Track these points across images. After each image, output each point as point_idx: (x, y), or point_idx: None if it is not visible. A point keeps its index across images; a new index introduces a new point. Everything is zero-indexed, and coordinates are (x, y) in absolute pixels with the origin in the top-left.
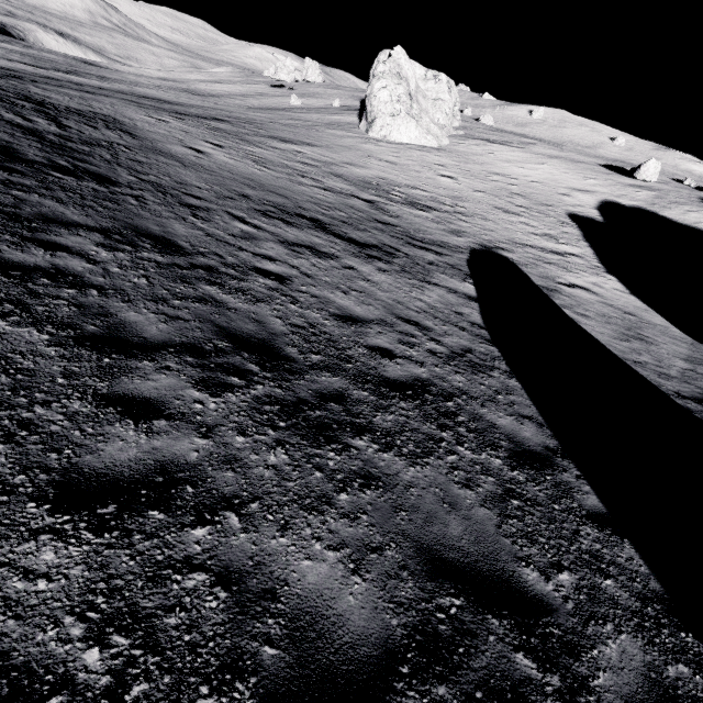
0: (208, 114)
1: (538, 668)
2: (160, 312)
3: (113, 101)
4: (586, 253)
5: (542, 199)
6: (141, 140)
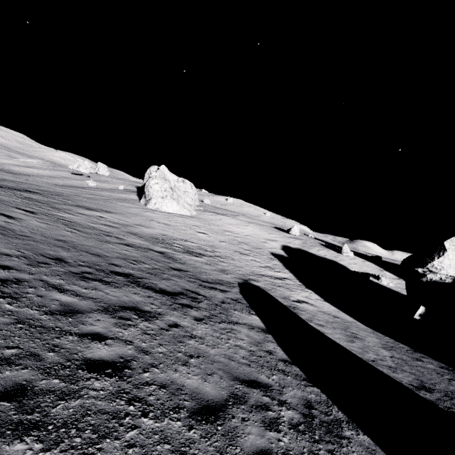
0: (20, 187)
1: None
2: None
3: None
4: (290, 276)
5: (255, 245)
6: None
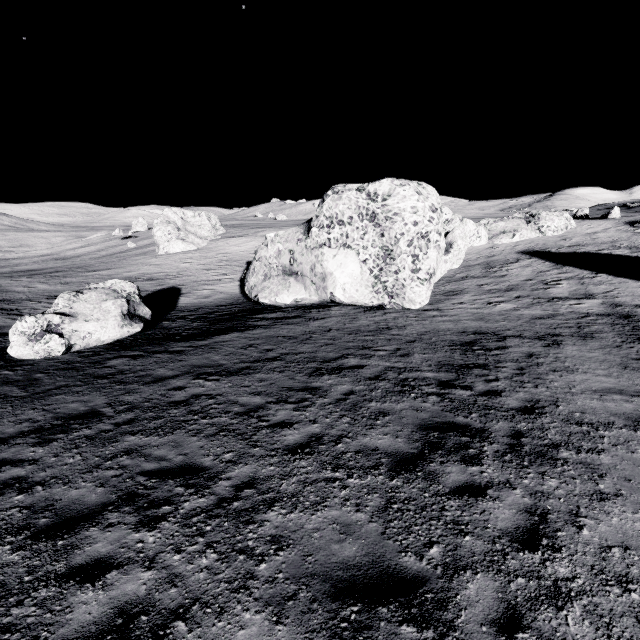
0: (55, 270)
1: None
2: None
3: None
4: (237, 276)
5: (238, 259)
6: (2, 290)
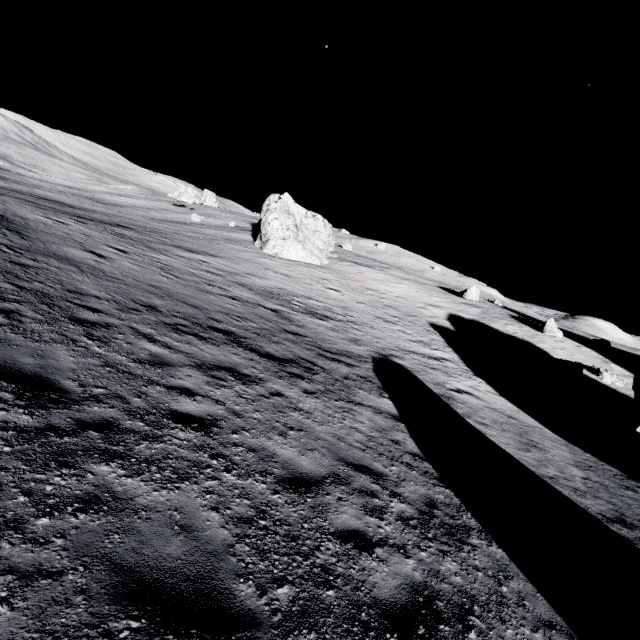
0: (112, 221)
1: None
2: (2, 566)
3: (6, 199)
4: (454, 357)
5: (407, 311)
6: (31, 240)
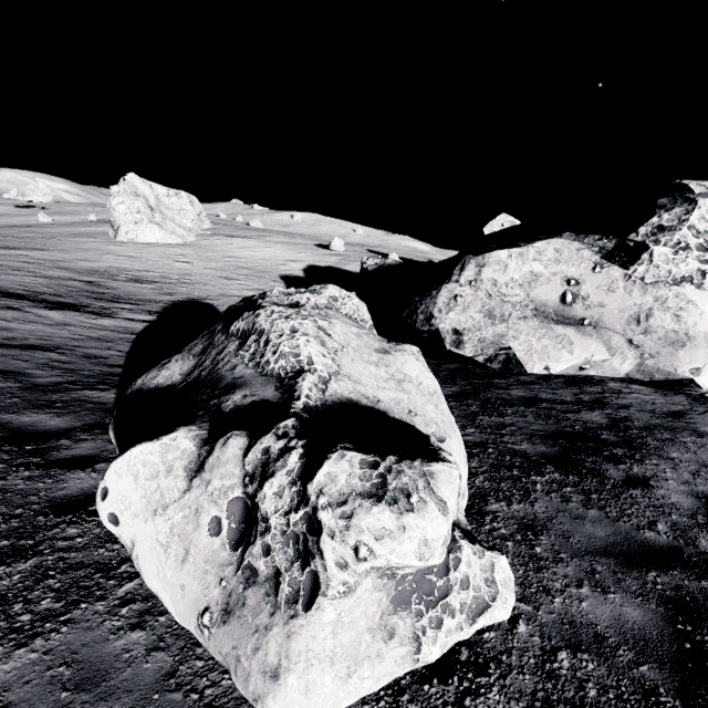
0: None
1: (5, 379)
2: None
3: None
4: None
5: (262, 269)
6: None
